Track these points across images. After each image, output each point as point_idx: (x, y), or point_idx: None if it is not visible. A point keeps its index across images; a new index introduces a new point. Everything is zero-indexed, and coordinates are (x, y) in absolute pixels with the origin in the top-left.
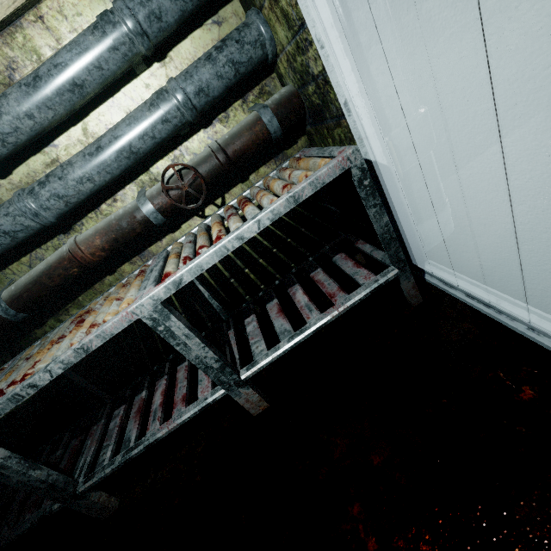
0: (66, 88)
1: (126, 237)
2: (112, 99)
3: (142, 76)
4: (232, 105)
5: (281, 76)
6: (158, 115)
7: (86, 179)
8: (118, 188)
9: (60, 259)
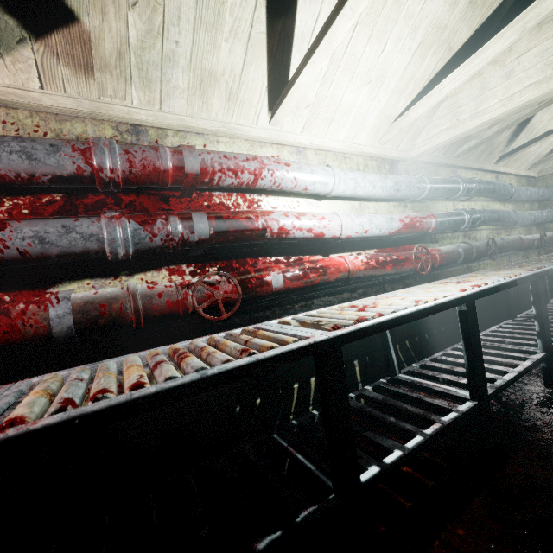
0: (529, 195)
1: (529, 244)
2: (516, 206)
3: (521, 205)
4: (534, 228)
5: (547, 228)
6: (541, 216)
7: (527, 219)
8: (510, 230)
9: (517, 238)
